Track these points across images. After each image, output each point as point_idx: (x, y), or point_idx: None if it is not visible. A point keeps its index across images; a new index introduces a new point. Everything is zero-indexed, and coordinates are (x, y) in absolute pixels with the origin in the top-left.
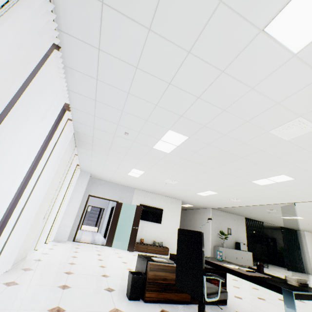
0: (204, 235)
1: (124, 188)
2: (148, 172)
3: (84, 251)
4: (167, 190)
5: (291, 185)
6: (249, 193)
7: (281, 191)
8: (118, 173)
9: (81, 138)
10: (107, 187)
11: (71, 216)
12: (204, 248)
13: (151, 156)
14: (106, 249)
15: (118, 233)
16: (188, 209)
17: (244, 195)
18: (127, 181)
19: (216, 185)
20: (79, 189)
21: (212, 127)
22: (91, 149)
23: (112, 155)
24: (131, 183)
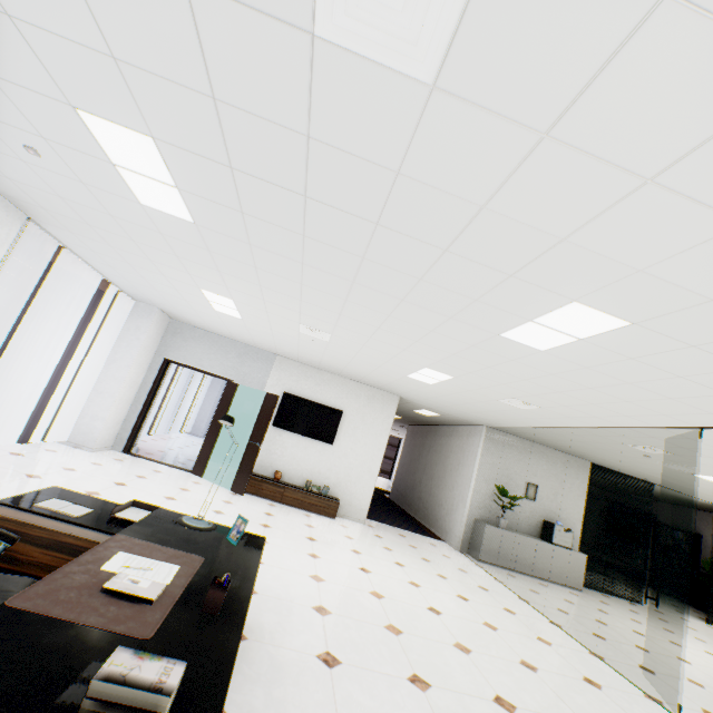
0: (457, 490)
1: (250, 353)
2: (240, 301)
3: (97, 471)
4: (340, 362)
5: (638, 351)
6: (536, 383)
7: (623, 378)
8: (199, 307)
9: (3, 188)
10: (210, 346)
11: (108, 399)
12: (453, 521)
13: (181, 241)
14: (174, 478)
15: (224, 450)
16: (442, 425)
17: (528, 388)
18: (240, 331)
19: (423, 348)
20: (130, 343)
21: (143, 64)
22: (63, 226)
23: (116, 243)
24: (254, 339)
